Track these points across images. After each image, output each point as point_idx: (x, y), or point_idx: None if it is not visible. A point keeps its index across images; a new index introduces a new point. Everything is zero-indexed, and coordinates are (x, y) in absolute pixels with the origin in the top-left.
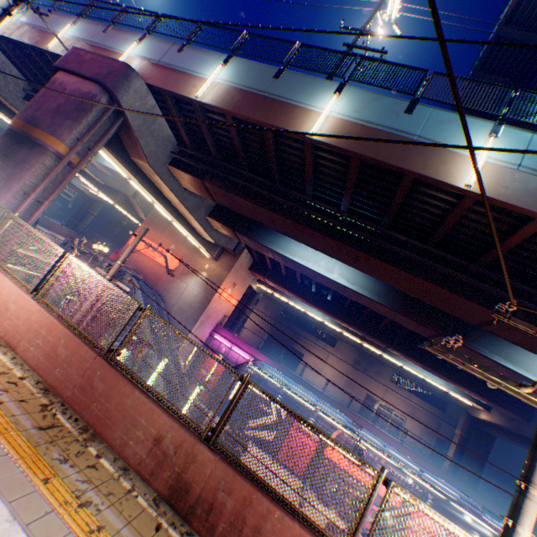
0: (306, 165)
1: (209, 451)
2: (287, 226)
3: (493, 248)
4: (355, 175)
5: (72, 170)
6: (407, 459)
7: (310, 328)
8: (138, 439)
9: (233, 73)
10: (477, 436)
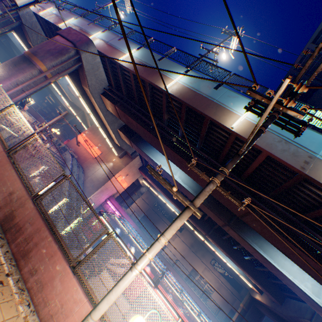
0: (163, 105)
1: (32, 204)
2: (151, 139)
3: (247, 168)
4: (184, 114)
5: (46, 81)
6: (194, 302)
7: (169, 217)
8: (2, 191)
9: (140, 54)
10: (253, 311)
